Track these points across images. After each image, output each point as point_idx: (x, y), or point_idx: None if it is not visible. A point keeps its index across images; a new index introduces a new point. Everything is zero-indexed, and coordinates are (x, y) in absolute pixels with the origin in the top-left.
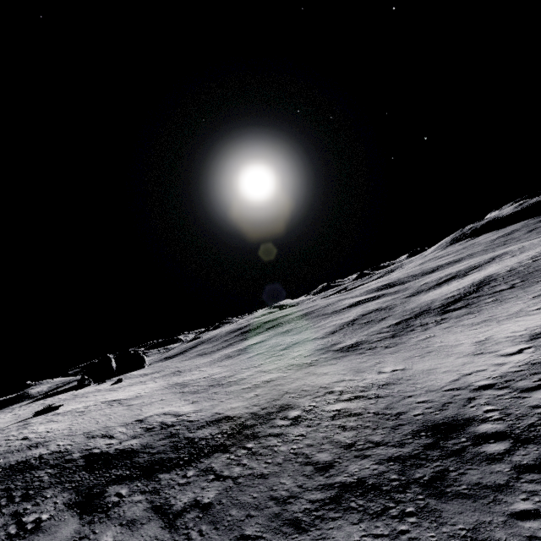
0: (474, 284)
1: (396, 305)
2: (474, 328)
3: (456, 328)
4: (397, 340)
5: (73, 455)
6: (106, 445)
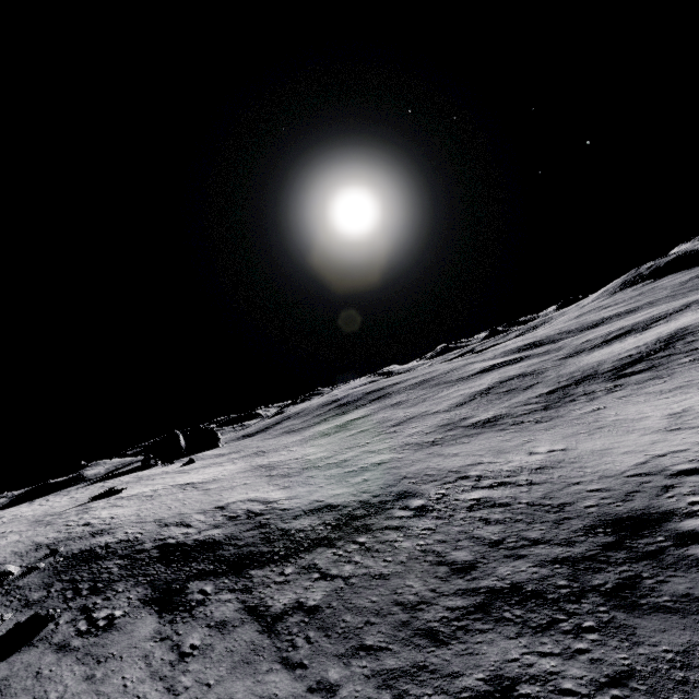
0: (661, 339)
1: (546, 369)
2: (665, 397)
3: (636, 397)
4: (552, 413)
5: (144, 545)
6: (182, 535)
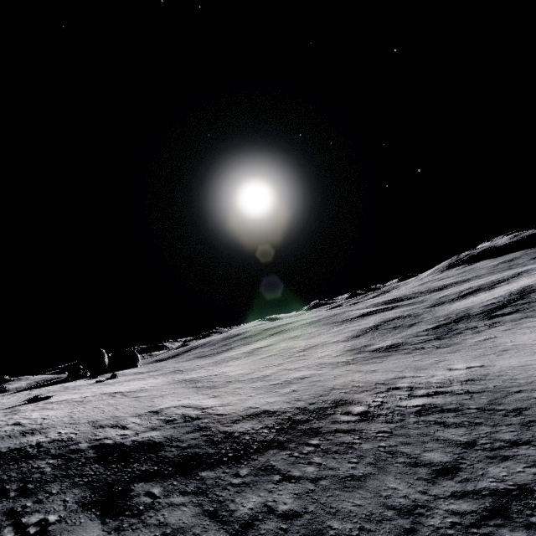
0: (514, 293)
1: (420, 313)
2: None
3: (520, 329)
4: (447, 341)
5: (79, 444)
6: (119, 436)
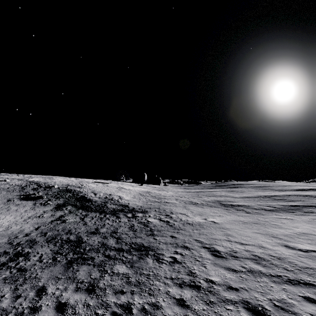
0: None
1: None
2: None
3: None
4: (265, 212)
5: (81, 194)
6: (90, 196)
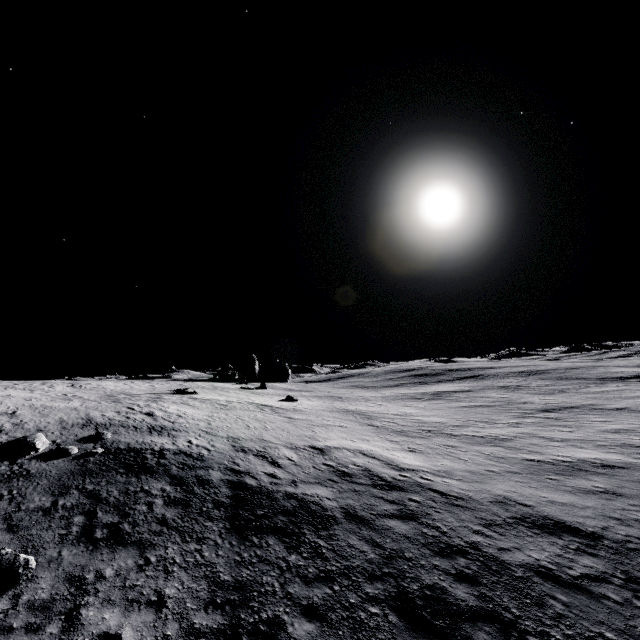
0: None
1: None
2: None
3: None
4: None
5: (209, 471)
6: (266, 477)
